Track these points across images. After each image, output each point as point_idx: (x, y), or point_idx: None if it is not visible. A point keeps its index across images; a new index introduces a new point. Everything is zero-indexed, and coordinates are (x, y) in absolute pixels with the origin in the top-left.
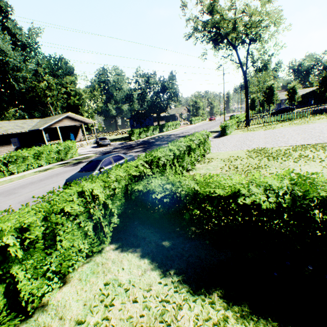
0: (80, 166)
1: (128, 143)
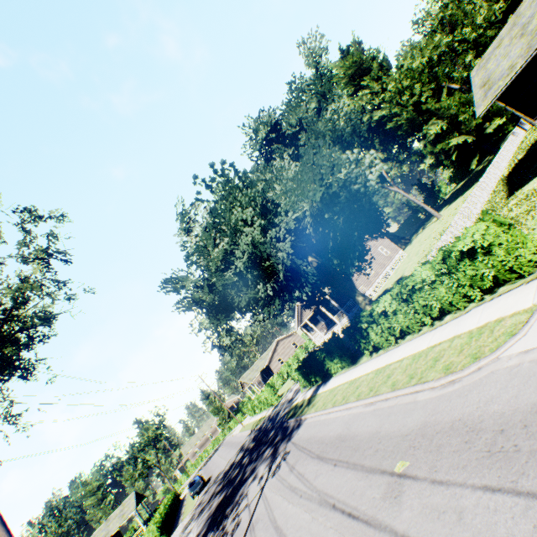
0: (240, 444)
1: (294, 397)
